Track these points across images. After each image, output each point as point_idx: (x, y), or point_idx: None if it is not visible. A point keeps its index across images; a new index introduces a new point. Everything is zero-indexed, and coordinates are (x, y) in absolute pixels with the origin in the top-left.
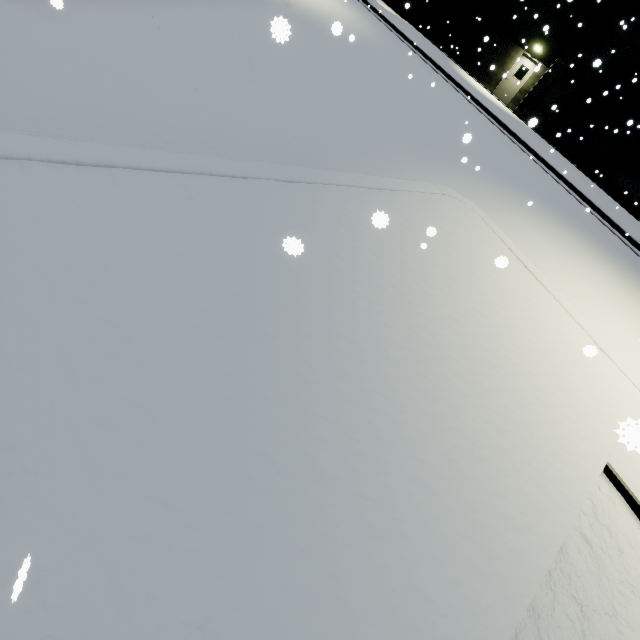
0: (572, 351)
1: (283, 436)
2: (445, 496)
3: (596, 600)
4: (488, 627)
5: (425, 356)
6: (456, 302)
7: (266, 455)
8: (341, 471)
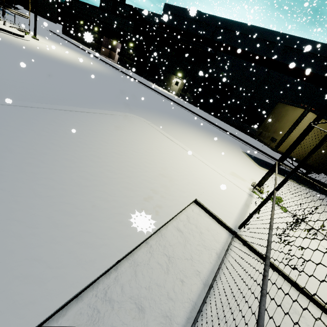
0: (187, 163)
1: None
2: (79, 216)
3: (180, 254)
4: (87, 269)
5: (90, 165)
6: (120, 147)
7: None
8: None
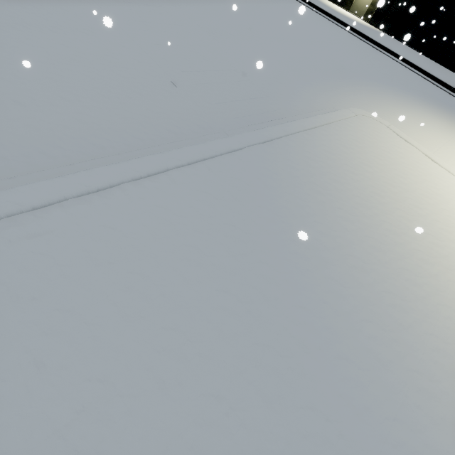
0: None
1: (350, 341)
2: (454, 356)
3: None
4: None
5: (401, 253)
6: (401, 203)
7: (347, 358)
8: (391, 356)
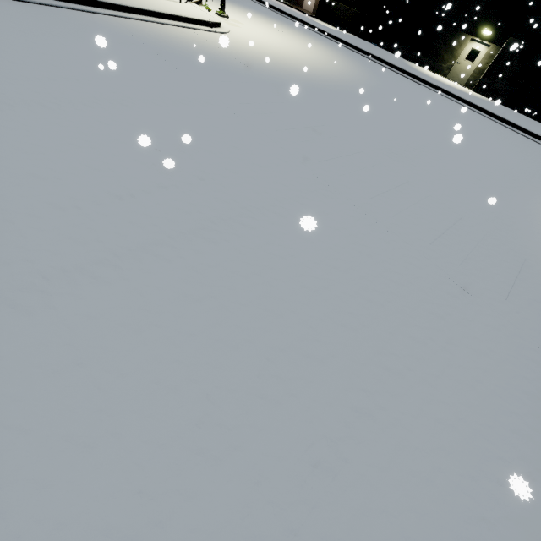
0: None
1: None
2: None
3: None
4: None
5: None
6: None
7: None
8: None
